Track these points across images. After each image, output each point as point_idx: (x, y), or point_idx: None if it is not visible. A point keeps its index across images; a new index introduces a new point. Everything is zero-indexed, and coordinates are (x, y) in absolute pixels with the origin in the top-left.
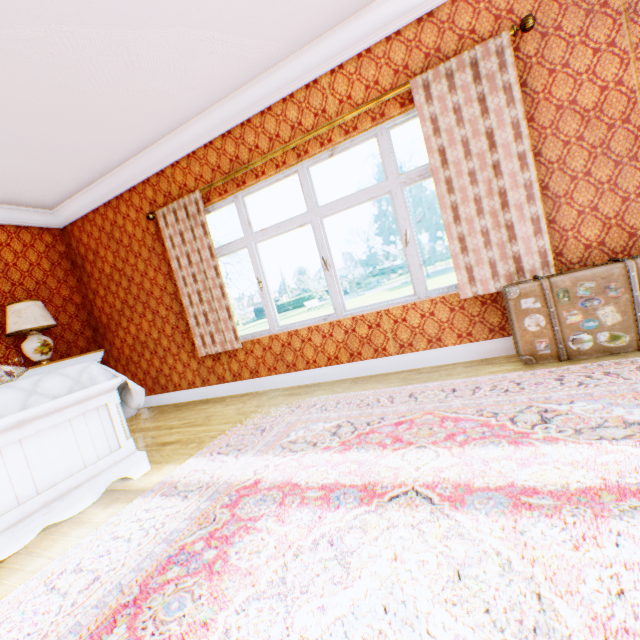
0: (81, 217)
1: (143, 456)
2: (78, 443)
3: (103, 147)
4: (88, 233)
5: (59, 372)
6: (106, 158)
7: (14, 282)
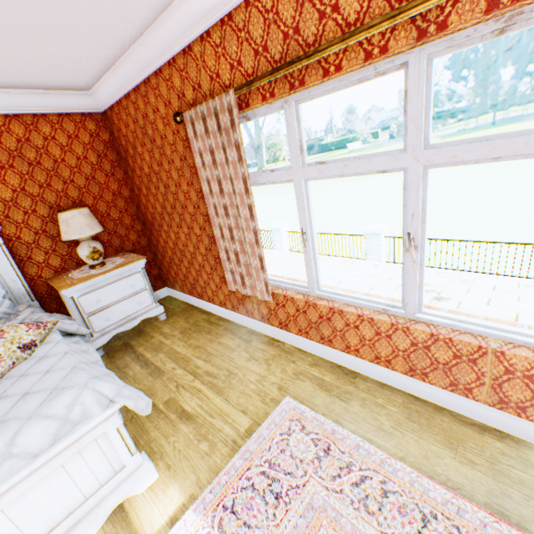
0: (116, 102)
1: (149, 469)
2: (74, 480)
3: (106, 12)
4: (124, 123)
5: (42, 414)
6: (118, 28)
7: (65, 180)
